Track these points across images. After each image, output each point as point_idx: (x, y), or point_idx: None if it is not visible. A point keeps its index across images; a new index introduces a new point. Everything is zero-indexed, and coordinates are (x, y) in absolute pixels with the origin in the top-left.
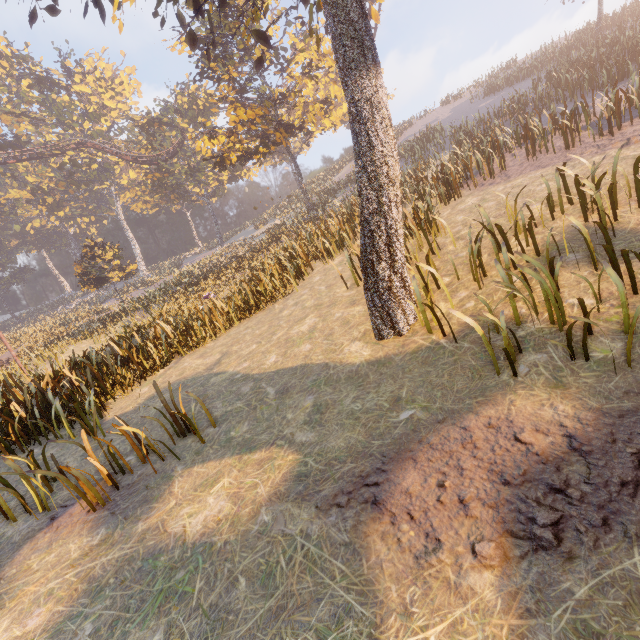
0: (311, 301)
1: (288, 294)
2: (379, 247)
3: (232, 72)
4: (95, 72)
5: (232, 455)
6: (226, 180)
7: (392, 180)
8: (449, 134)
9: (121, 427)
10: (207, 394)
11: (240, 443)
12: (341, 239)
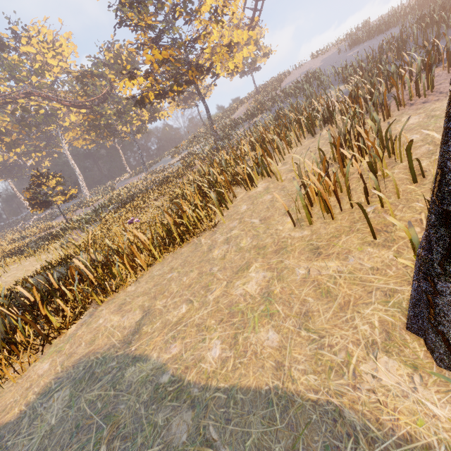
0: (247, 239)
1: (214, 225)
2: None
3: (147, 20)
4: (39, 37)
5: None
6: (147, 120)
7: None
8: (329, 75)
9: None
10: (117, 417)
11: None
12: (263, 165)
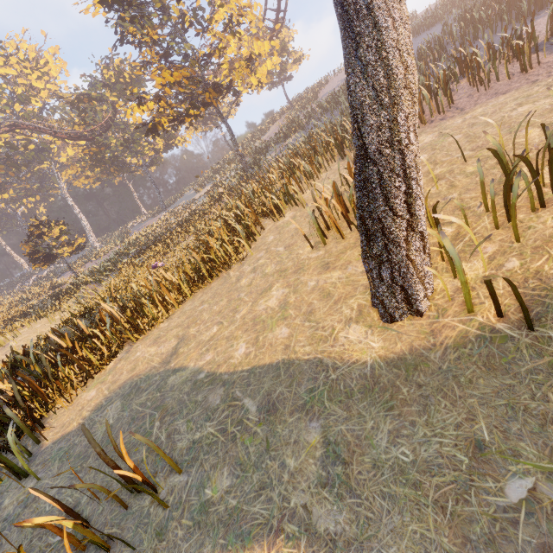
0: (271, 266)
1: (242, 258)
2: (392, 197)
3: (152, 35)
4: (19, 54)
5: (214, 550)
6: (161, 149)
7: (411, 90)
8: None
9: (32, 521)
10: (165, 405)
11: (222, 519)
12: (289, 193)
